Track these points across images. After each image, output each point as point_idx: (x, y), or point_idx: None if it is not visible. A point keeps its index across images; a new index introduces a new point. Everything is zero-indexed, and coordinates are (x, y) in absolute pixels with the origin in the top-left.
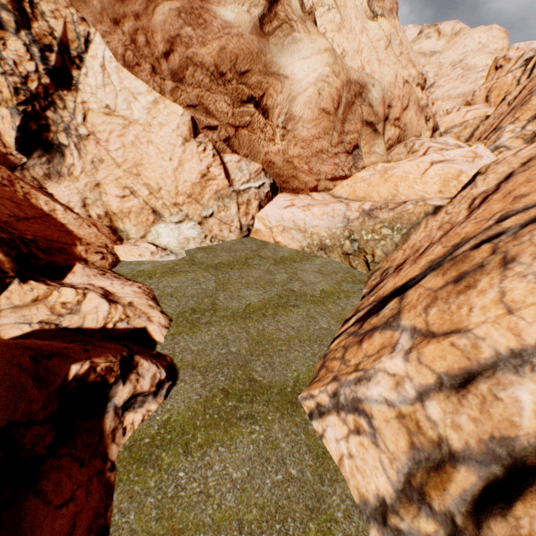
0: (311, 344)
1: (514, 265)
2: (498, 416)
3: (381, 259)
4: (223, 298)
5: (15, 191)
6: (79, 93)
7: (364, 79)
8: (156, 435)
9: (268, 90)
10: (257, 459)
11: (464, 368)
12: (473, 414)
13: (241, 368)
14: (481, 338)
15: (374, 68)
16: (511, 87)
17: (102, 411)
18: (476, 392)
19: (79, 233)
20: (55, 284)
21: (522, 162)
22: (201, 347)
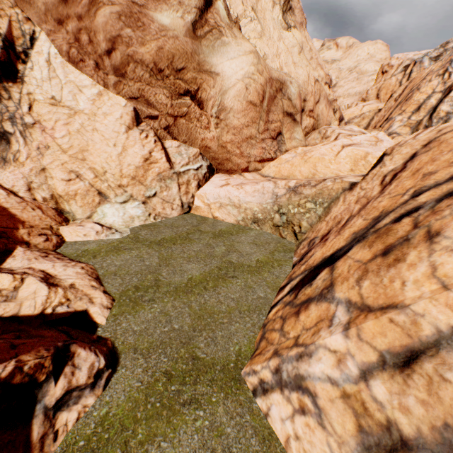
0: (250, 314)
1: (440, 239)
2: (449, 400)
3: (307, 229)
4: (166, 273)
5: None
6: (24, 85)
7: (283, 78)
8: (92, 436)
9: (202, 85)
10: (202, 451)
11: (406, 345)
12: (421, 396)
13: (184, 346)
14: (420, 315)
15: (291, 69)
16: (395, 87)
17: (29, 416)
18: (422, 372)
19: (22, 216)
20: None
21: (423, 144)
22: (144, 327)
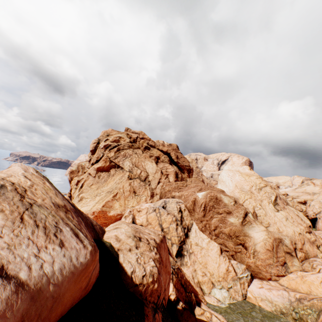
0: None
1: None
2: None
3: None
4: None
5: (182, 273)
6: (189, 238)
7: (280, 236)
8: None
9: (245, 240)
10: None
11: None
12: None
13: None
14: None
15: (283, 228)
16: None
17: None
18: None
19: (196, 289)
20: (203, 309)
21: None
22: None
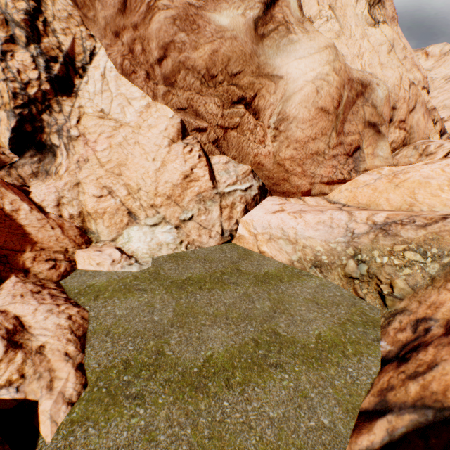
0: None
1: None
2: None
3: (405, 293)
4: (175, 341)
5: None
6: (77, 99)
7: (368, 79)
8: None
9: (260, 91)
10: None
11: None
12: None
13: None
14: None
15: (376, 70)
16: None
17: None
18: None
19: (36, 235)
20: None
21: None
22: None
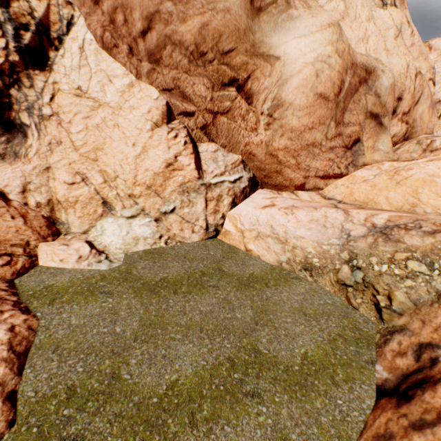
0: None
1: None
2: None
3: (405, 308)
4: (136, 361)
5: None
6: (52, 73)
7: (373, 64)
8: None
9: (254, 73)
10: None
11: None
12: None
13: None
14: None
15: (381, 57)
16: None
17: None
18: None
19: None
20: None
21: None
22: None
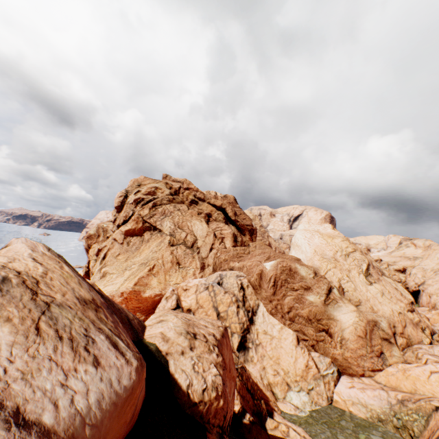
0: None
1: None
2: None
3: (418, 434)
4: None
5: (247, 372)
6: (255, 325)
7: (375, 318)
8: None
9: (330, 325)
10: None
11: None
12: None
13: None
14: None
15: (378, 307)
16: None
17: None
18: None
19: (266, 394)
20: (277, 420)
21: None
22: None
